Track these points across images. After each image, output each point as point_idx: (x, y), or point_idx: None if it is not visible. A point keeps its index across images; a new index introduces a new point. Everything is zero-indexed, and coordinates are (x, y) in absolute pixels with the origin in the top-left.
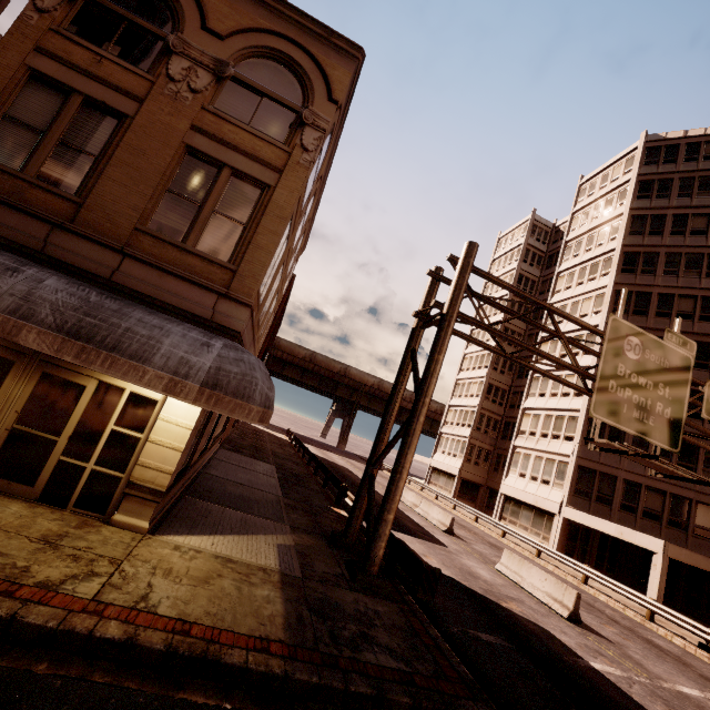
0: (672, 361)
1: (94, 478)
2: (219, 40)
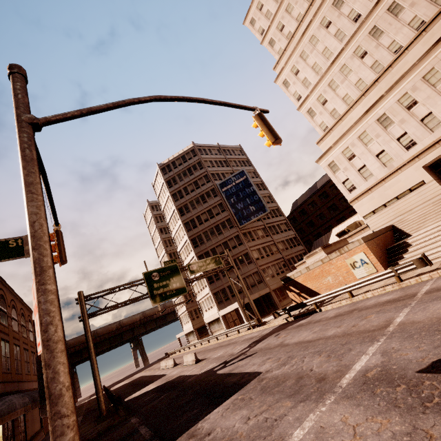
0: (171, 269)
1: None
2: None
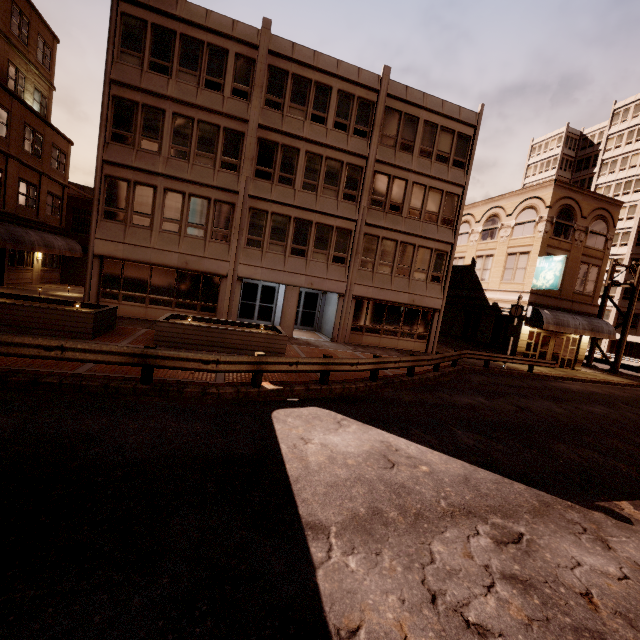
0: None
1: (567, 360)
2: (585, 219)
